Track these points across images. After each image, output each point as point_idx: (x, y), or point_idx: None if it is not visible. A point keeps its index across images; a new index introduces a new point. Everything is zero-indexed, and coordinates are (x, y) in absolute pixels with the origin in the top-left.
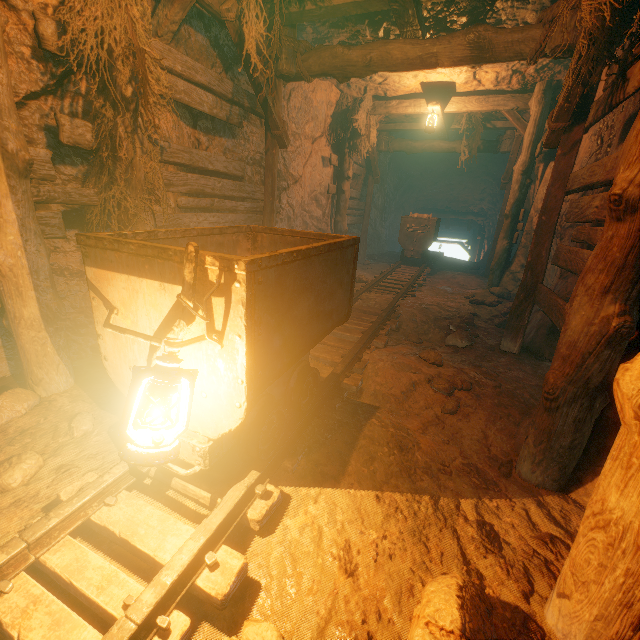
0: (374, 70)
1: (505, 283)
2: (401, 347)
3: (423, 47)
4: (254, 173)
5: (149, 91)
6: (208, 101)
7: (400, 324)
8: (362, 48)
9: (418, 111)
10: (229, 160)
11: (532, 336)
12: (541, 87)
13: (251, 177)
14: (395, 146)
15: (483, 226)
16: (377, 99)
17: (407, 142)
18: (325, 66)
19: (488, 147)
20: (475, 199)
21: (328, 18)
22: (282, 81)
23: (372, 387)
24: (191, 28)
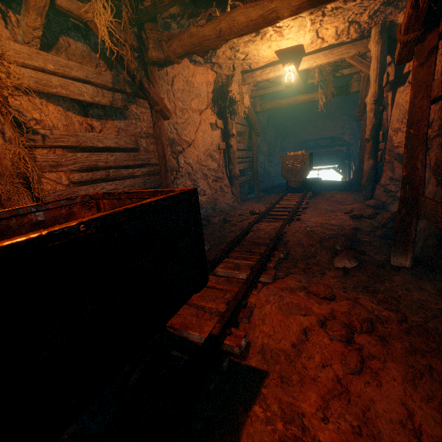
0: (226, 39)
1: (378, 195)
2: (289, 279)
3: (262, 6)
4: (149, 144)
5: (2, 85)
6: (88, 91)
7: (288, 250)
8: (212, 23)
9: (278, 74)
10: (119, 136)
11: (421, 246)
12: (376, 30)
13: (146, 147)
14: (267, 106)
15: (348, 152)
16: (245, 73)
17: (276, 101)
18: (186, 46)
19: (340, 91)
20: (338, 134)
21: (178, 4)
22: (157, 67)
23: (259, 340)
24: (70, 38)
